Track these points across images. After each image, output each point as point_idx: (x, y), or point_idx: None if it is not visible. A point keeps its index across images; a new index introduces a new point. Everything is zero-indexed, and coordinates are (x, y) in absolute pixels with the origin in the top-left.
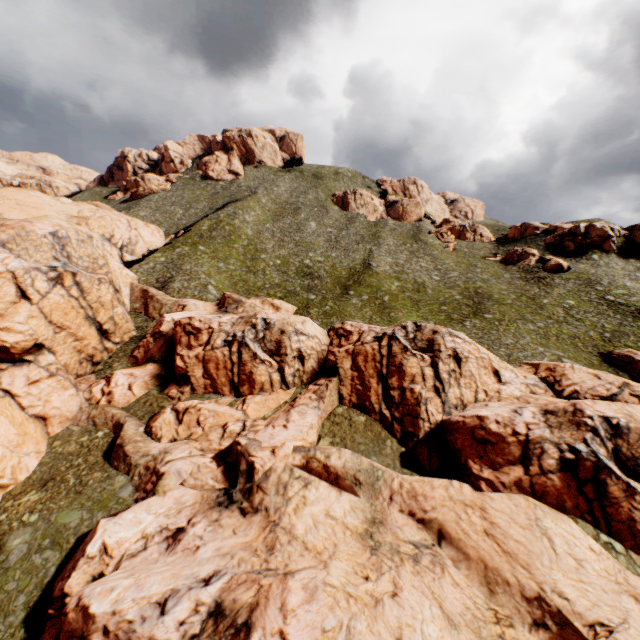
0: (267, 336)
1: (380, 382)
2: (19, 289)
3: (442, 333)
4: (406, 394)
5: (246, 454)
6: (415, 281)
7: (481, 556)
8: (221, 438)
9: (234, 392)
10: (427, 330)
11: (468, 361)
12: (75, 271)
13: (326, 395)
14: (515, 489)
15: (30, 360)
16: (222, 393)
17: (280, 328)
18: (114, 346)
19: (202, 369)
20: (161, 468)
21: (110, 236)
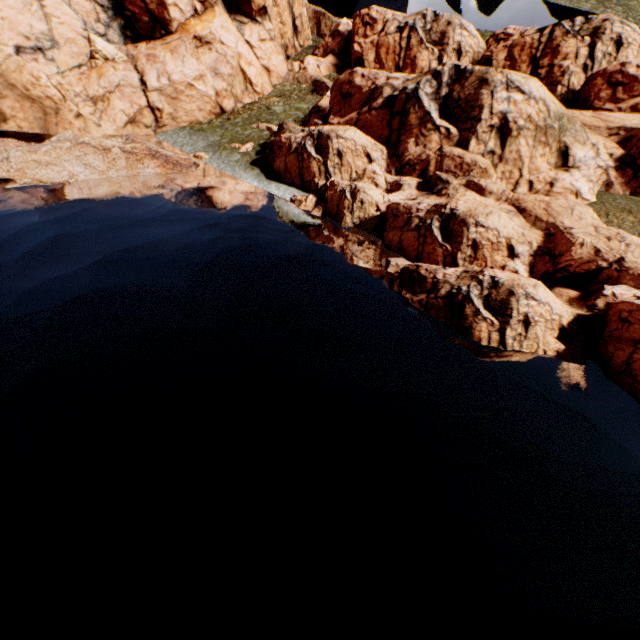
0: (433, 28)
1: (530, 66)
2: None
3: (612, 21)
4: (553, 70)
5: None
6: None
7: (583, 123)
8: None
9: None
10: (596, 21)
11: (629, 48)
12: None
13: None
14: (628, 112)
15: (259, 22)
16: None
17: (447, 20)
18: (298, 48)
19: (374, 54)
20: None
21: None
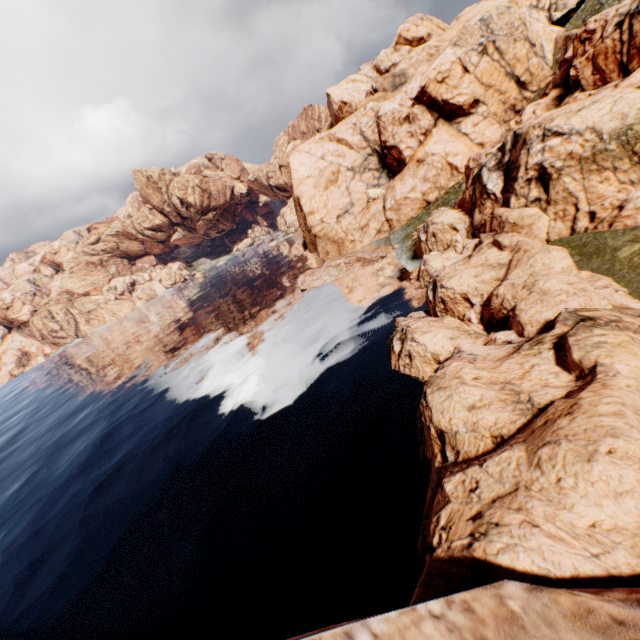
0: None
1: None
2: (462, 68)
3: None
4: None
5: None
6: None
7: None
8: None
9: (621, 75)
10: None
11: None
12: (493, 40)
13: None
14: None
15: (472, 113)
16: (609, 82)
17: None
18: (531, 96)
19: (590, 68)
20: None
21: (536, 3)
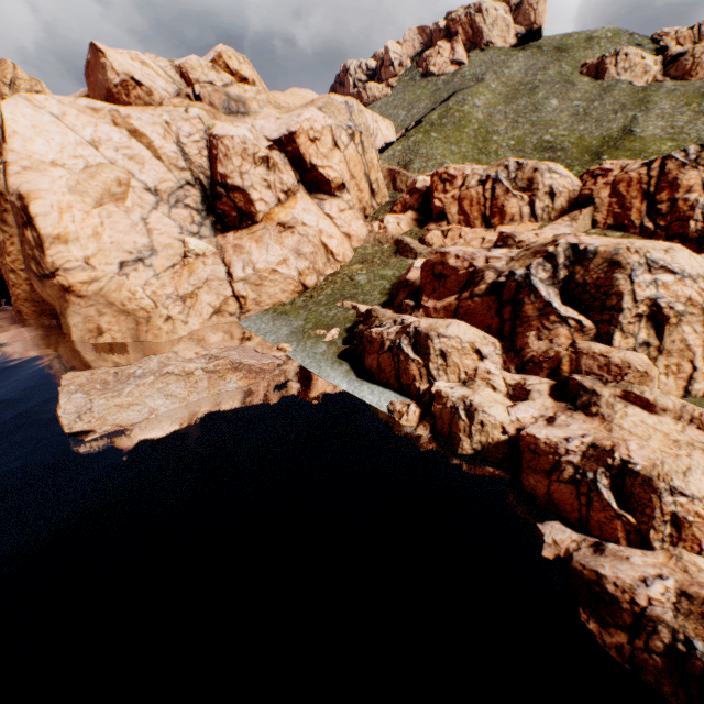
0: (518, 176)
1: (644, 201)
2: (333, 140)
3: None
4: (677, 204)
5: (511, 236)
6: (699, 140)
7: None
8: (481, 244)
9: (484, 225)
10: None
11: None
12: (361, 131)
13: (579, 218)
14: None
15: (338, 196)
16: (473, 227)
17: (532, 167)
18: (376, 206)
19: (457, 207)
20: (442, 250)
21: None
